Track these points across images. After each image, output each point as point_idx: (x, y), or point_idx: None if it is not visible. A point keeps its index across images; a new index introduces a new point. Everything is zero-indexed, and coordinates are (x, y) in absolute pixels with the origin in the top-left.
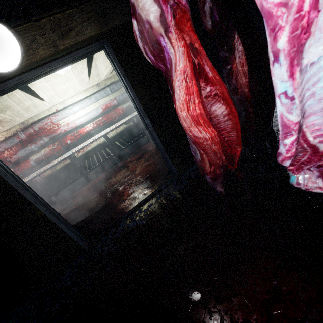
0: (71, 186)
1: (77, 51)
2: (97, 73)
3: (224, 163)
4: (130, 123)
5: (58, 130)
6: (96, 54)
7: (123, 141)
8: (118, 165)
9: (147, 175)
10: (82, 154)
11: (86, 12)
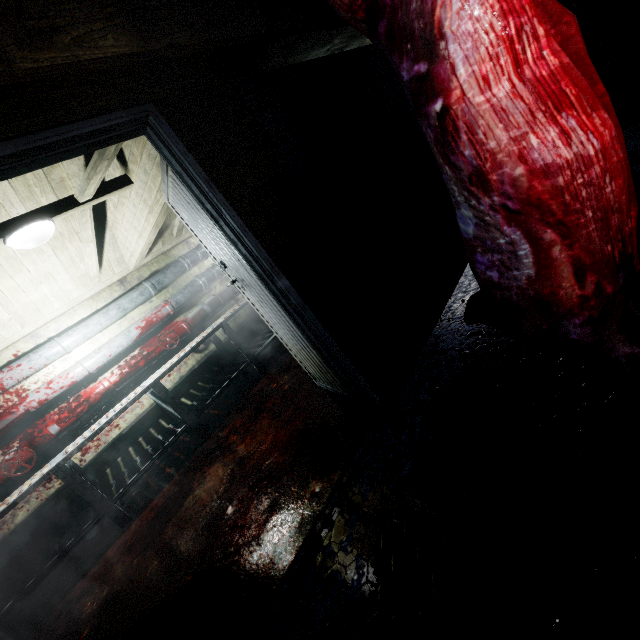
0: (68, 563)
1: (77, 124)
2: (117, 256)
3: (627, 251)
4: (210, 349)
5: (22, 405)
6: (114, 214)
7: (200, 392)
8: (201, 451)
9: (296, 445)
10: (94, 455)
11: (98, 3)
